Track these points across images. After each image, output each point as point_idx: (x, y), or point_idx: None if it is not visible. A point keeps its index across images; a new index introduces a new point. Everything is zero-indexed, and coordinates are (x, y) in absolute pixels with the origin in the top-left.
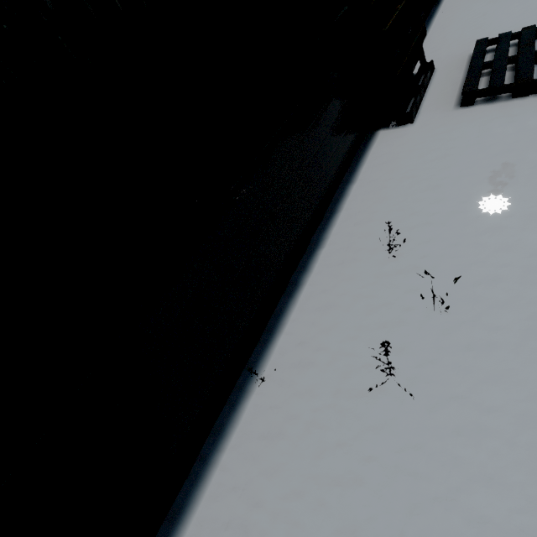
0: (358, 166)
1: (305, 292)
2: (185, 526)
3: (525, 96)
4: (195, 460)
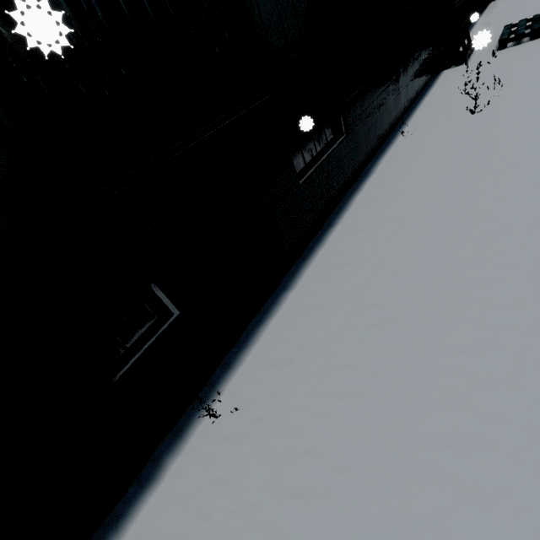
0: (434, 82)
1: (415, 115)
2: (376, 168)
3: (538, 38)
4: (371, 158)
